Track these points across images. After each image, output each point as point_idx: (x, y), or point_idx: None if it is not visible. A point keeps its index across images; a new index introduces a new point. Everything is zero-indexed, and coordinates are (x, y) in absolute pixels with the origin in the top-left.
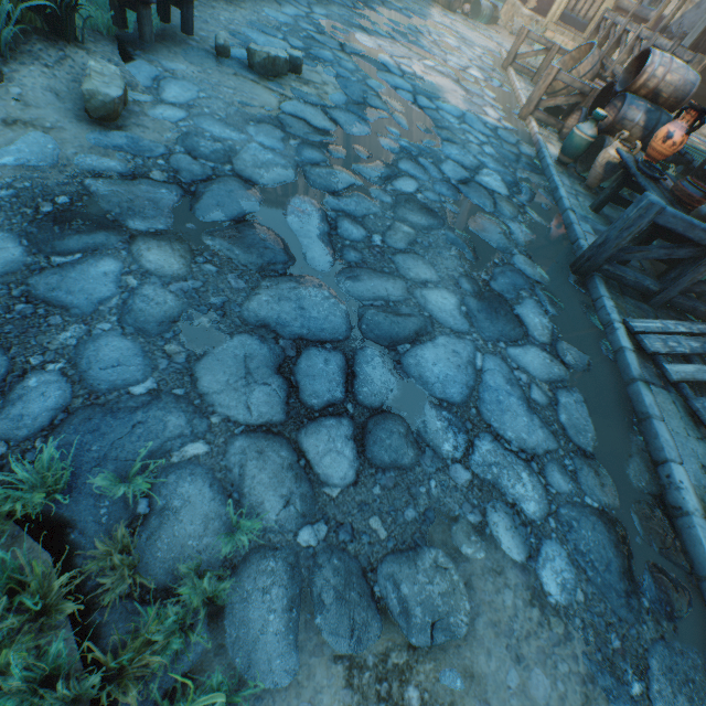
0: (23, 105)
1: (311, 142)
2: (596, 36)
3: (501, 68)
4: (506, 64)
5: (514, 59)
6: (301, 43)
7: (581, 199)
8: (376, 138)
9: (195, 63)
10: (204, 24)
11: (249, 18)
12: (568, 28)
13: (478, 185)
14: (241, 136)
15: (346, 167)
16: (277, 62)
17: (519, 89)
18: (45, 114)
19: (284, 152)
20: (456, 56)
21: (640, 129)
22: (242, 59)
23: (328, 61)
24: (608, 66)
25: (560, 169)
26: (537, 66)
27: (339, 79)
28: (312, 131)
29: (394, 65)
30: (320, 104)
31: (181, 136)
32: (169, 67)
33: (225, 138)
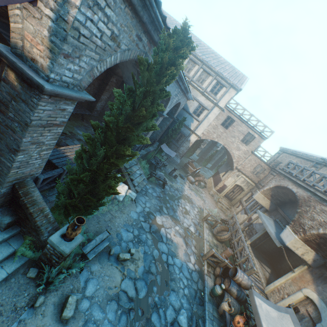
0: (43, 316)
1: (125, 309)
2: (231, 219)
3: (202, 220)
4: (203, 220)
5: (206, 219)
6: (137, 231)
7: (215, 322)
8: (148, 297)
9: (101, 262)
10: (110, 230)
11: (125, 219)
12: (226, 198)
13: (177, 323)
14: (103, 314)
15: (133, 326)
16: (126, 259)
17: (205, 239)
18: (48, 319)
19: (114, 322)
20: (187, 218)
21: (235, 294)
22: (116, 253)
23: (143, 241)
24: (233, 238)
25: (210, 298)
26: (215, 215)
27: (144, 254)
28: (127, 300)
29: (165, 234)
30: (134, 277)
31: (84, 322)
32: (92, 269)
33: (98, 318)
